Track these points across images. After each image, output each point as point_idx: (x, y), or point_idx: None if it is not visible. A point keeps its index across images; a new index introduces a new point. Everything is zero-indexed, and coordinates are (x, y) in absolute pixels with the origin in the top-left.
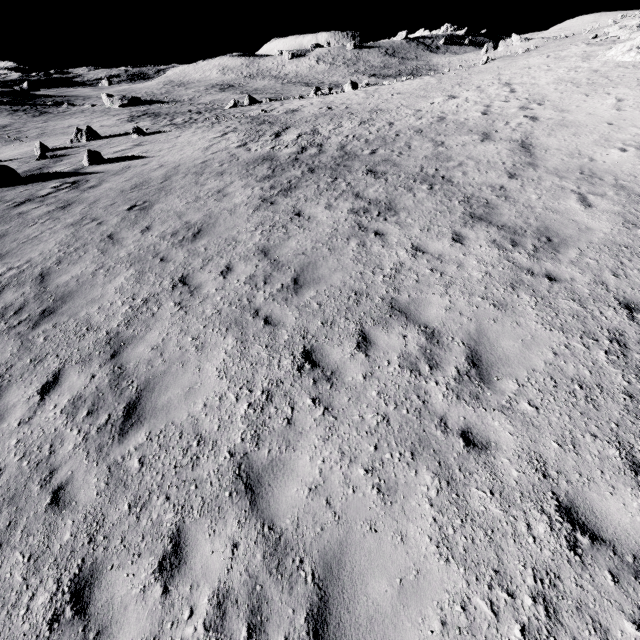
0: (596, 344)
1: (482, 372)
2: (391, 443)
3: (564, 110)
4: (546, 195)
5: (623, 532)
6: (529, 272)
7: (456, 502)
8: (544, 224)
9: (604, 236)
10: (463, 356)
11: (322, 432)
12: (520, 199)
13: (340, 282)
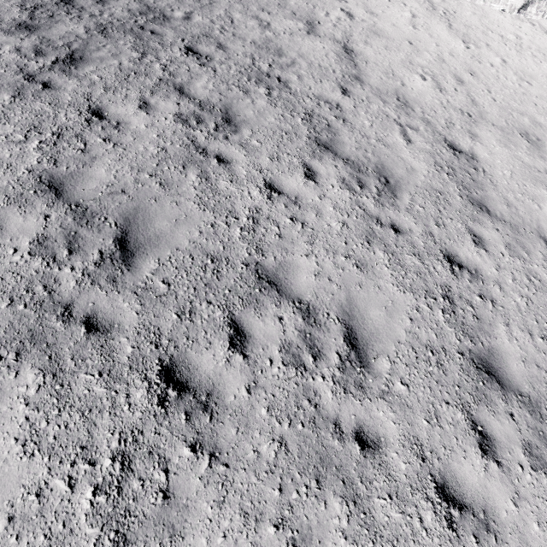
0: (436, 303)
1: (360, 354)
2: (295, 476)
3: (374, 13)
4: (376, 123)
5: (475, 492)
6: (378, 222)
7: (365, 523)
8: (380, 160)
9: (425, 179)
10: (341, 336)
11: (214, 494)
12: (356, 124)
13: (188, 242)
